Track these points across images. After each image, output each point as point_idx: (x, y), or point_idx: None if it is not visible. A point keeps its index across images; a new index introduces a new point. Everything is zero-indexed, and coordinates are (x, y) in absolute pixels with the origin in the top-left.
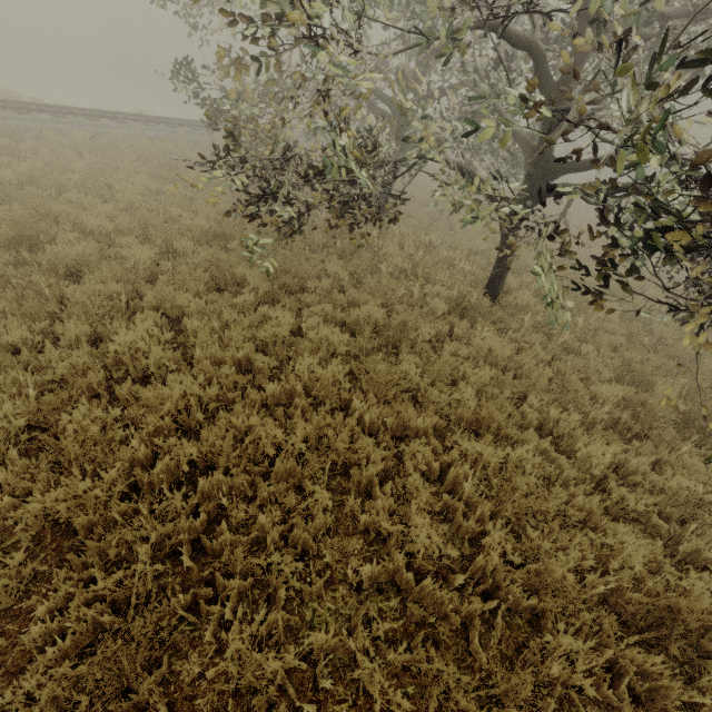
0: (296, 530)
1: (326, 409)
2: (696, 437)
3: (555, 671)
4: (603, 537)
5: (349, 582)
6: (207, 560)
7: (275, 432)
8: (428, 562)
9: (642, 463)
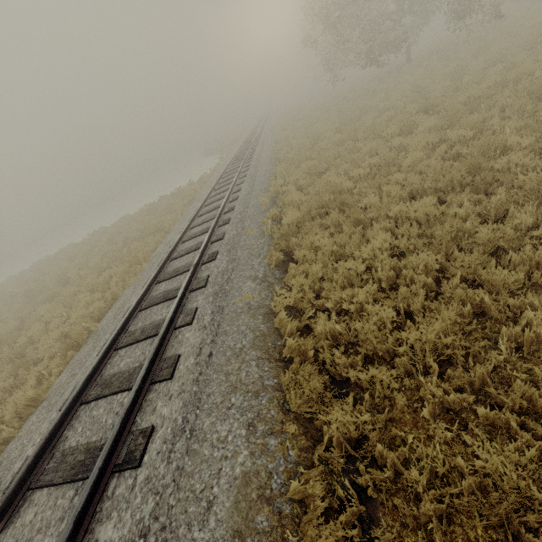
0: None
1: None
2: None
3: None
4: None
5: None
6: None
7: None
8: None
9: None
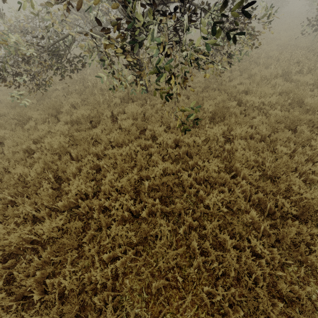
0: (37, 199)
1: (50, 156)
2: (207, 120)
3: (112, 212)
4: (152, 167)
5: (61, 210)
6: (9, 218)
7: (26, 170)
8: (82, 195)
9: (184, 137)
